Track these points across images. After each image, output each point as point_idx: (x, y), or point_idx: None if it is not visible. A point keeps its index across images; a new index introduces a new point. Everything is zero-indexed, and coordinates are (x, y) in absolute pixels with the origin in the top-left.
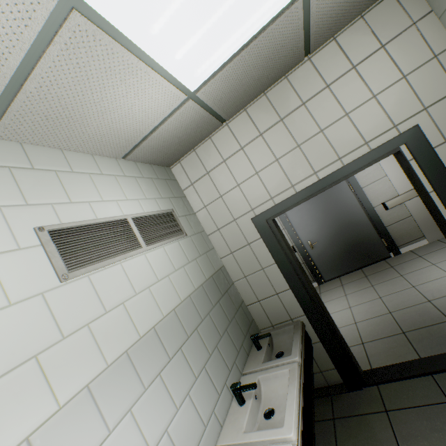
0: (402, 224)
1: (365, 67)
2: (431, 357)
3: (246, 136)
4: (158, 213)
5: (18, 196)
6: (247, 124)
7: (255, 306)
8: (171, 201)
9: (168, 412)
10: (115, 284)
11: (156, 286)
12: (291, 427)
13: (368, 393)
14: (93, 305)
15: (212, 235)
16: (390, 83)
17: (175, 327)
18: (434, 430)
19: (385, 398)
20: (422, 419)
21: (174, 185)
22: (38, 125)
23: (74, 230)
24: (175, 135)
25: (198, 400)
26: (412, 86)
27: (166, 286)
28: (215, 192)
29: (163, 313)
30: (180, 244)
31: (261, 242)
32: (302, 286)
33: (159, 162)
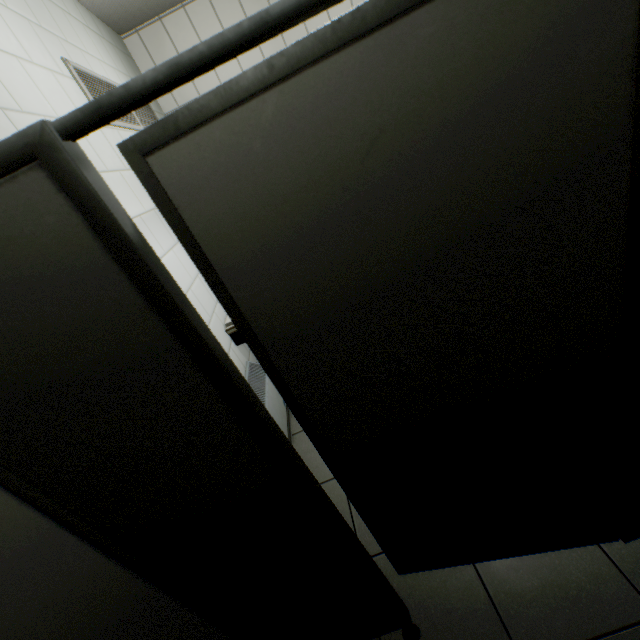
0: None
1: None
2: None
3: (232, 21)
4: None
5: (31, 13)
6: (233, 3)
7: None
8: None
9: None
10: None
11: None
12: None
13: None
14: None
15: None
16: None
17: None
18: None
19: None
20: None
21: (135, 67)
22: None
23: (88, 77)
24: None
25: None
26: None
27: None
28: (193, 90)
29: None
30: None
31: None
32: None
33: (114, 22)
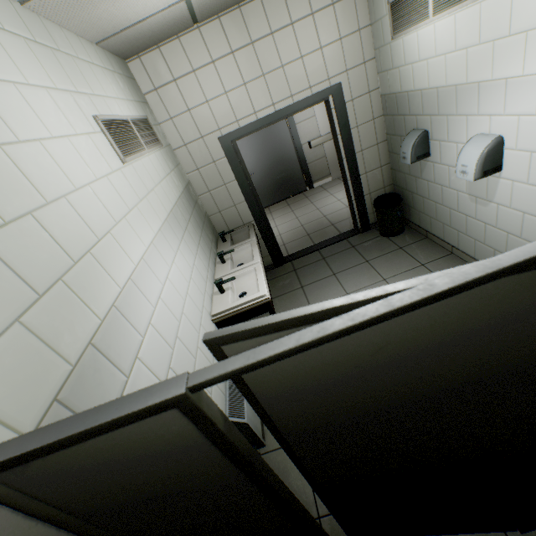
0: (319, 163)
1: (320, 17)
2: (320, 243)
3: (218, 50)
4: (141, 118)
5: (70, 83)
6: (220, 36)
7: (216, 217)
8: (142, 106)
9: (193, 257)
10: (145, 175)
11: (163, 184)
12: (259, 259)
13: (286, 266)
14: (142, 186)
15: (179, 150)
16: (332, 41)
17: (180, 215)
18: (315, 270)
19: (295, 266)
20: (311, 268)
21: (137, 87)
22: (64, 2)
23: (110, 123)
24: (153, 29)
25: (202, 258)
26: (343, 49)
27: (167, 186)
28: (183, 105)
29: (172, 204)
30: (161, 153)
31: (225, 161)
32: (254, 199)
33: (122, 53)
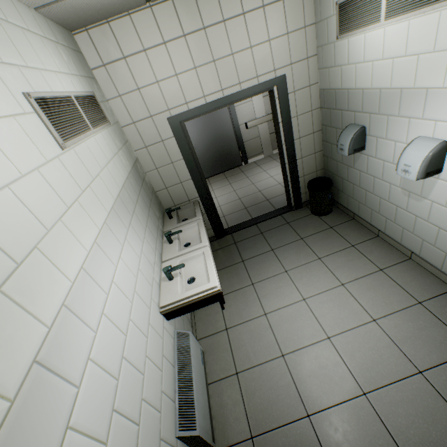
0: (253, 142)
1: (270, 11)
2: (257, 217)
3: (170, 31)
4: (87, 95)
5: None
6: (173, 17)
7: (163, 193)
8: (88, 81)
9: (140, 243)
10: (89, 159)
11: (109, 166)
12: (206, 241)
13: (227, 238)
14: (85, 172)
15: (127, 127)
16: (280, 35)
17: (128, 198)
18: (254, 244)
19: (235, 238)
20: (250, 242)
21: (83, 61)
22: None
23: (47, 101)
24: (102, 1)
25: (150, 241)
26: (289, 44)
27: (114, 167)
28: (133, 83)
29: (119, 187)
30: (109, 132)
31: (174, 141)
32: (200, 177)
33: (67, 23)
